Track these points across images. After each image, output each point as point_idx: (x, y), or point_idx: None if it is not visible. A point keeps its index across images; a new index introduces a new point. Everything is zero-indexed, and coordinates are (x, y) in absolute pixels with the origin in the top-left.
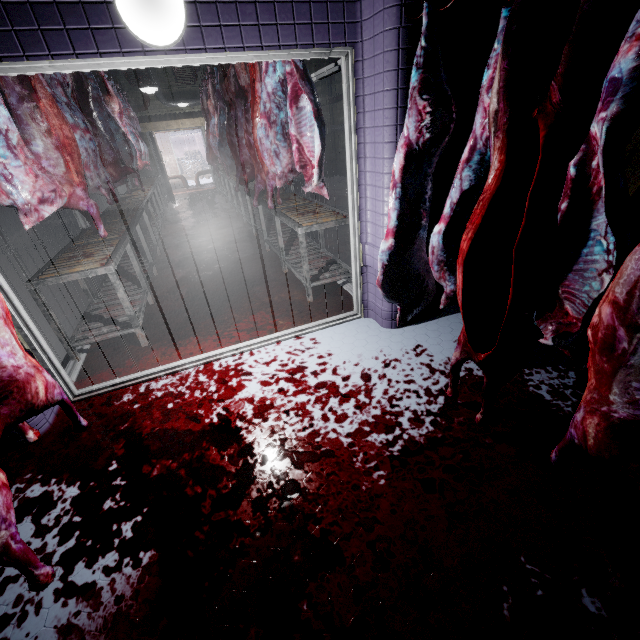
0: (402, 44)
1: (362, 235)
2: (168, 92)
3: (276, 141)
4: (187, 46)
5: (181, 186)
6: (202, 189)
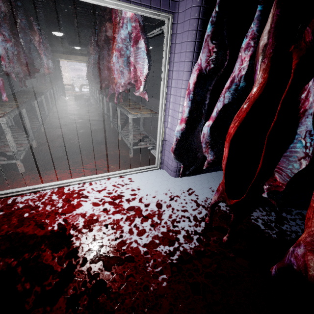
0: (201, 16)
1: (165, 122)
2: (70, 41)
3: (123, 65)
4: None
5: (71, 90)
6: (82, 93)
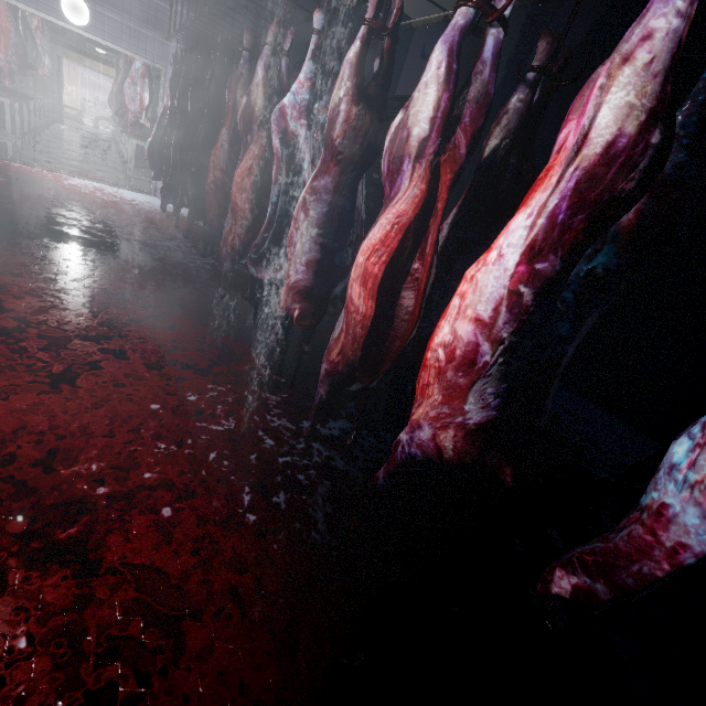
0: None
1: None
2: None
3: (135, 93)
4: (87, 30)
5: (76, 120)
6: (98, 131)
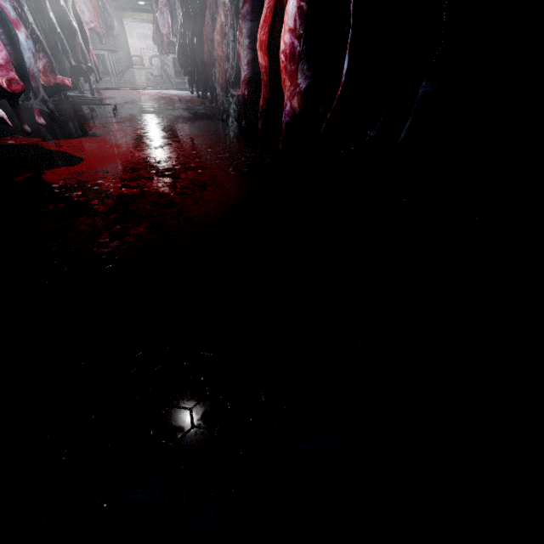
0: None
1: None
2: None
3: (165, 21)
4: None
5: (139, 64)
6: (153, 67)
